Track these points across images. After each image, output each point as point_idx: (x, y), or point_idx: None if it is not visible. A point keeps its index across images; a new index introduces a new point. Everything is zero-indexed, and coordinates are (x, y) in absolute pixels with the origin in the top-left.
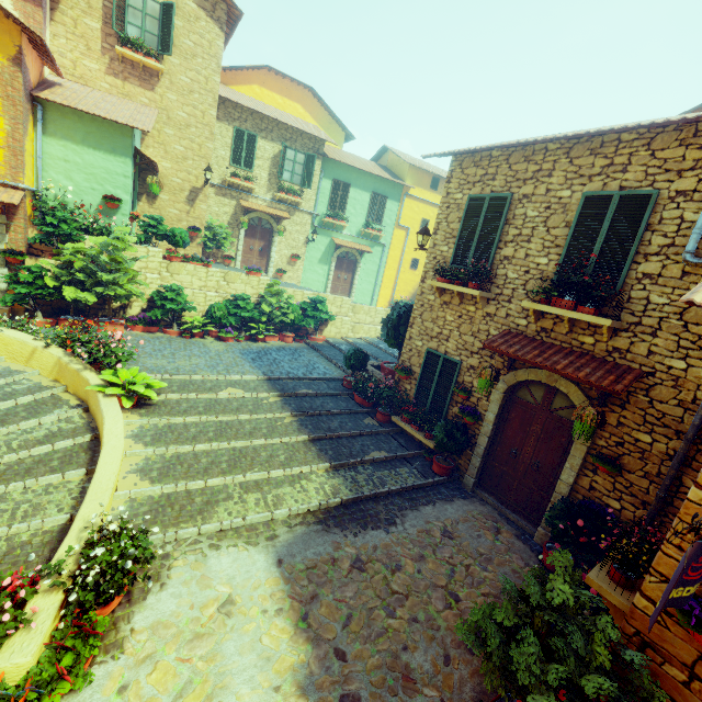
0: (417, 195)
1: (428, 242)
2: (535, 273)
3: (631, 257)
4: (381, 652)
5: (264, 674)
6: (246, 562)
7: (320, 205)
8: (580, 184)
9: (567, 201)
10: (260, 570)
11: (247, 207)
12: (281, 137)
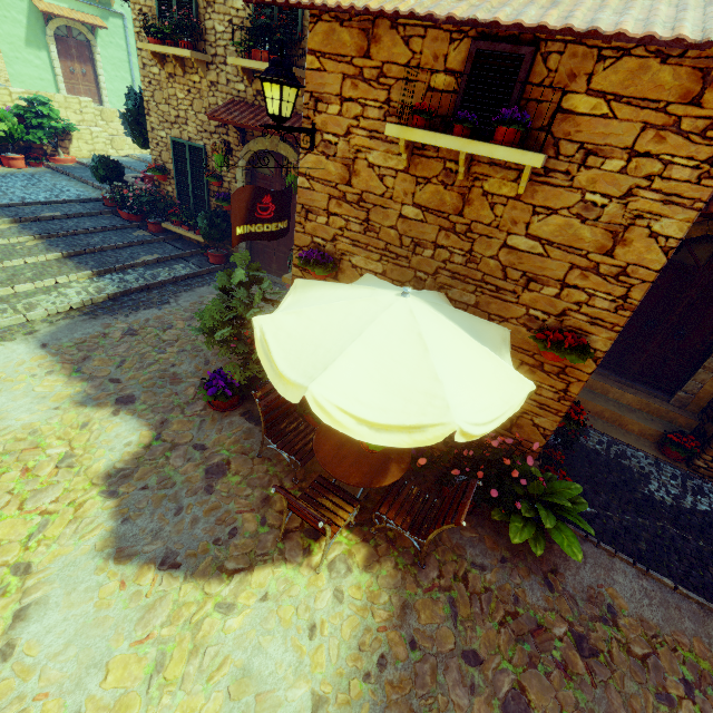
0: None
1: None
2: (238, 23)
3: None
4: (152, 372)
5: (42, 405)
6: (3, 352)
7: None
8: None
9: None
10: (22, 354)
11: None
12: None
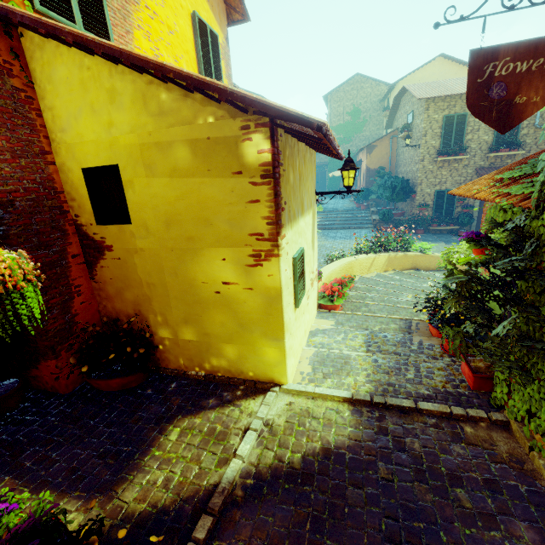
0: None
1: None
2: (484, 143)
3: (520, 130)
4: None
5: None
6: None
7: None
8: None
9: None
10: None
11: None
12: None
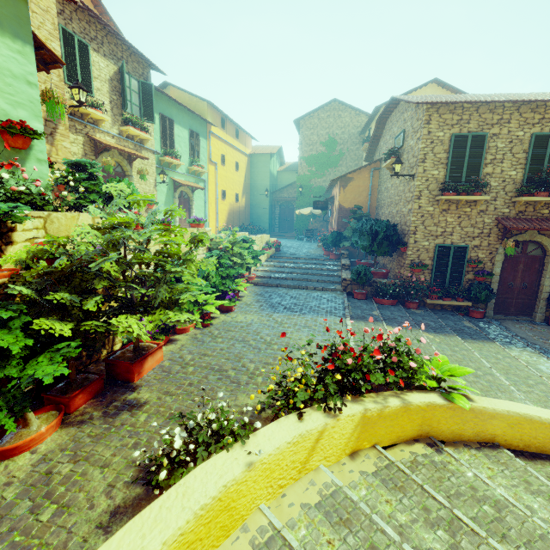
0: (215, 133)
1: (227, 175)
2: (509, 181)
3: None
4: None
5: None
6: None
7: (154, 142)
8: (528, 128)
9: (522, 138)
10: None
11: (108, 145)
12: (112, 54)
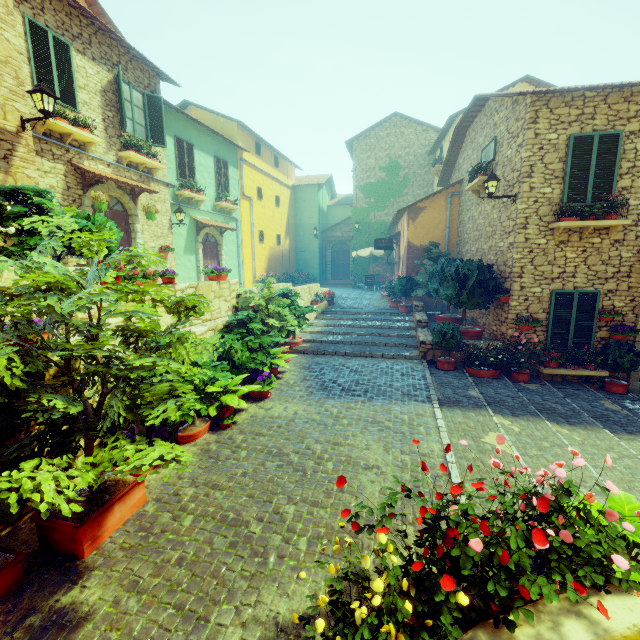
0: (249, 161)
1: (265, 212)
2: None
3: None
4: None
5: None
6: None
7: (169, 173)
8: None
9: None
10: None
11: (99, 175)
12: (105, 57)
